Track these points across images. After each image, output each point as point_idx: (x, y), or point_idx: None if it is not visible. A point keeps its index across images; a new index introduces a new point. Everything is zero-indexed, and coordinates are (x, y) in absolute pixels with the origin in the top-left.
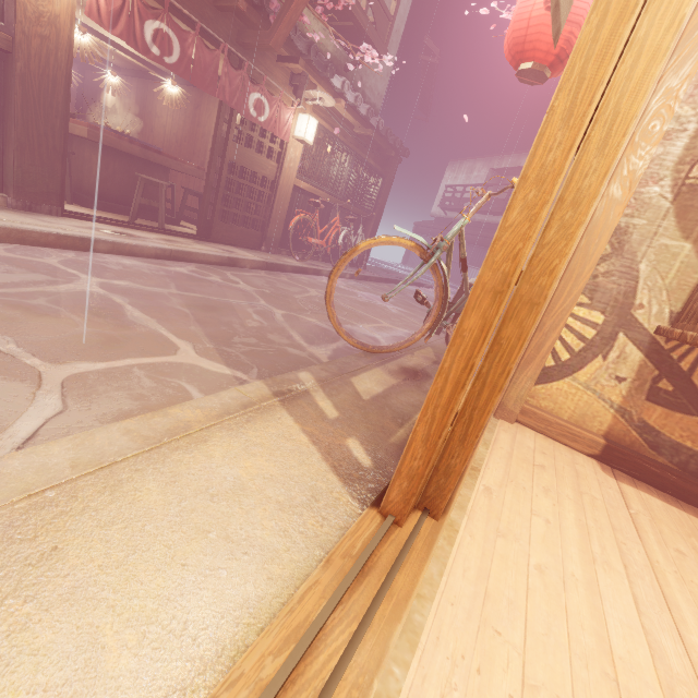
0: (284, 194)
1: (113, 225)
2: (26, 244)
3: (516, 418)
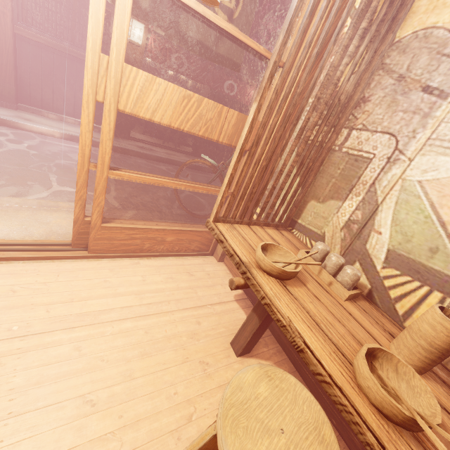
0: None
1: (149, 143)
2: None
3: (219, 258)
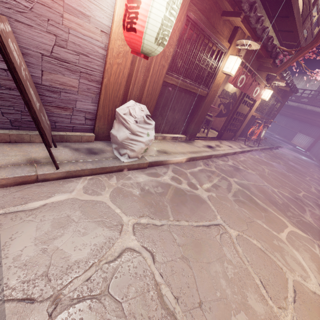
0: (247, 119)
1: (202, 140)
2: (201, 159)
3: None
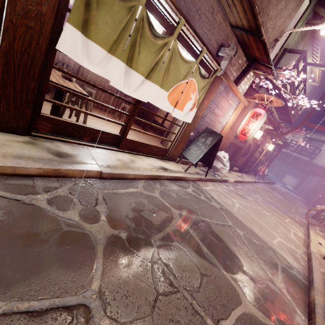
0: (257, 161)
1: (233, 171)
2: (238, 183)
3: None
